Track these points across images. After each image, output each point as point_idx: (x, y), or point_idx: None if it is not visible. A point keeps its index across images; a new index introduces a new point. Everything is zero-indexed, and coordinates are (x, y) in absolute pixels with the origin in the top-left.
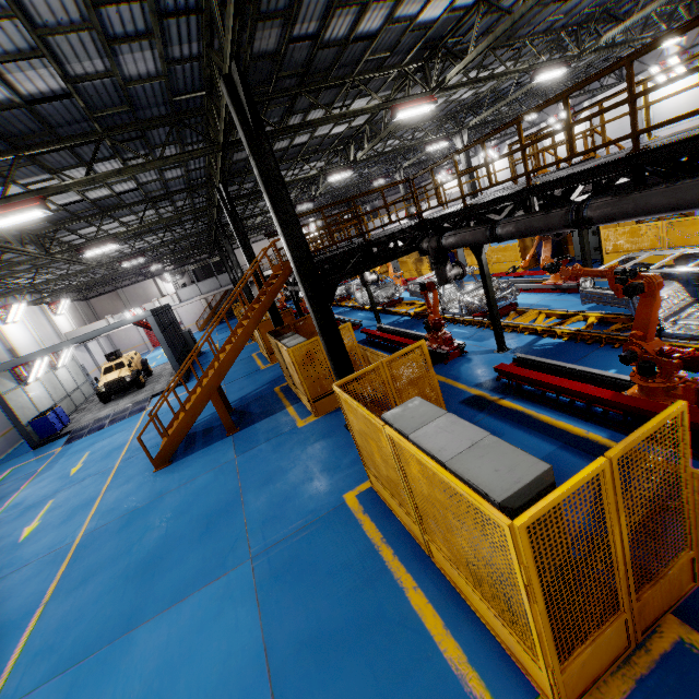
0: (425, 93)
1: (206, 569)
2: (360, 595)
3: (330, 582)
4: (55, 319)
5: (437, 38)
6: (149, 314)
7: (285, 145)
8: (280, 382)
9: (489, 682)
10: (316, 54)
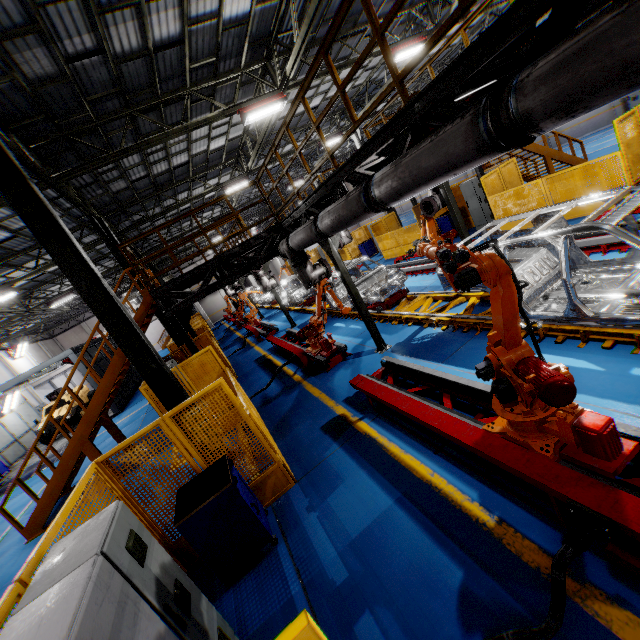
0: (273, 92)
1: None
2: None
3: None
4: (14, 363)
5: (266, 34)
6: (70, 351)
7: (166, 168)
8: None
9: None
10: (120, 69)
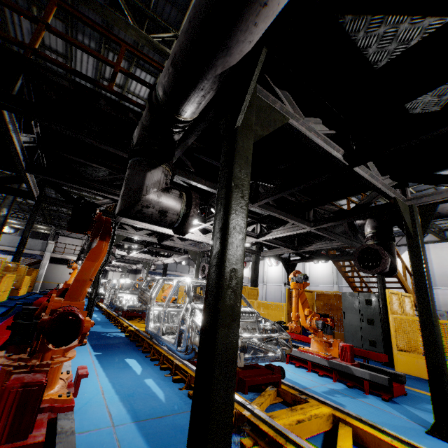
0: None
1: None
2: None
3: None
4: None
5: None
6: None
7: None
8: None
9: None
10: None
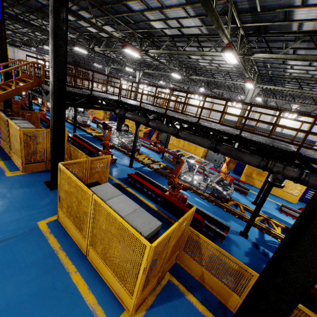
0: (139, 49)
1: None
2: (42, 279)
3: (20, 274)
4: None
5: (152, 34)
6: None
7: None
8: None
9: (106, 309)
10: None
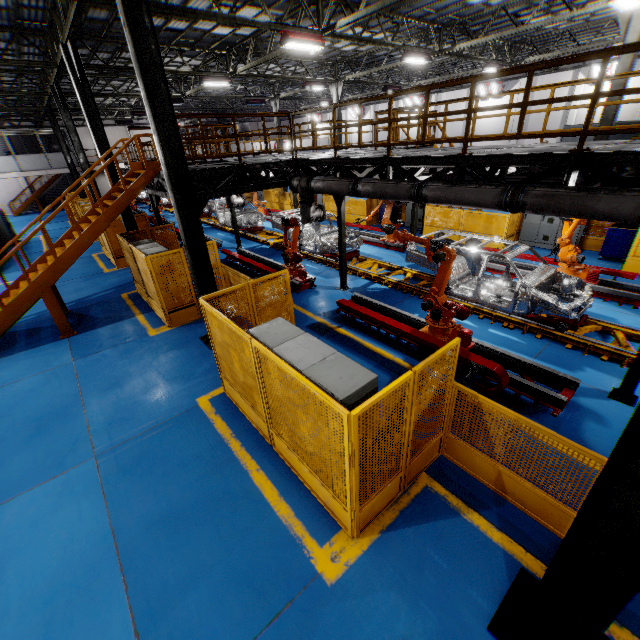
0: (315, 31)
1: (39, 470)
2: (210, 479)
3: (181, 471)
4: None
5: None
6: None
7: (158, 25)
8: (128, 289)
9: (309, 527)
10: None
